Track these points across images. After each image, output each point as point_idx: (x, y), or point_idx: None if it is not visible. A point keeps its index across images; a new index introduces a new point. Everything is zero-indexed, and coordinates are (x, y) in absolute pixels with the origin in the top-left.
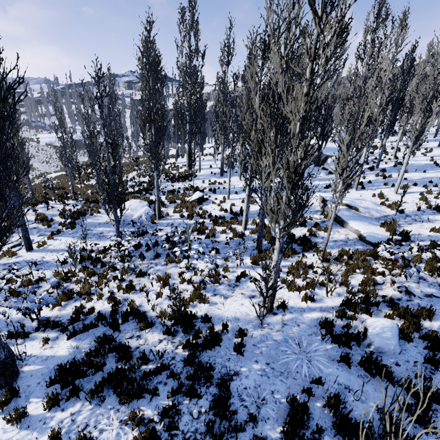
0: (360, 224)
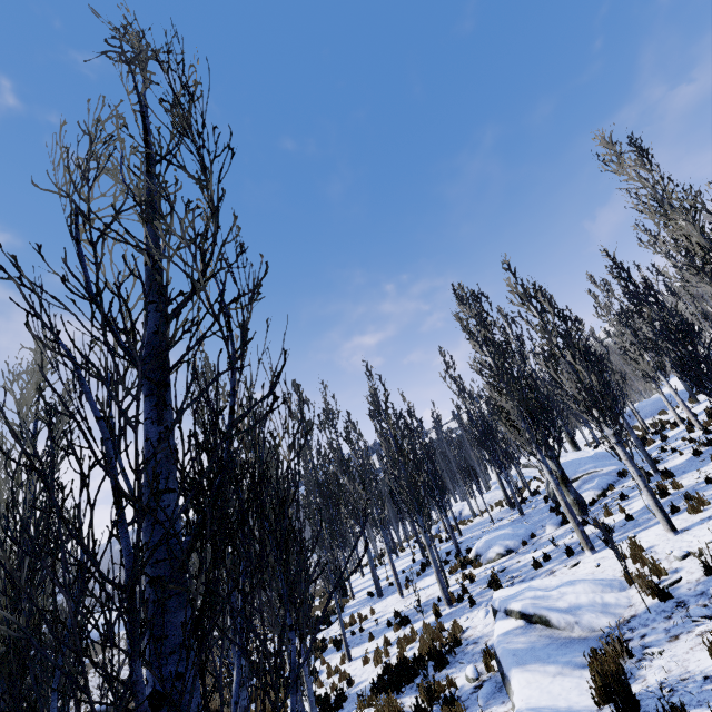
0: (533, 676)
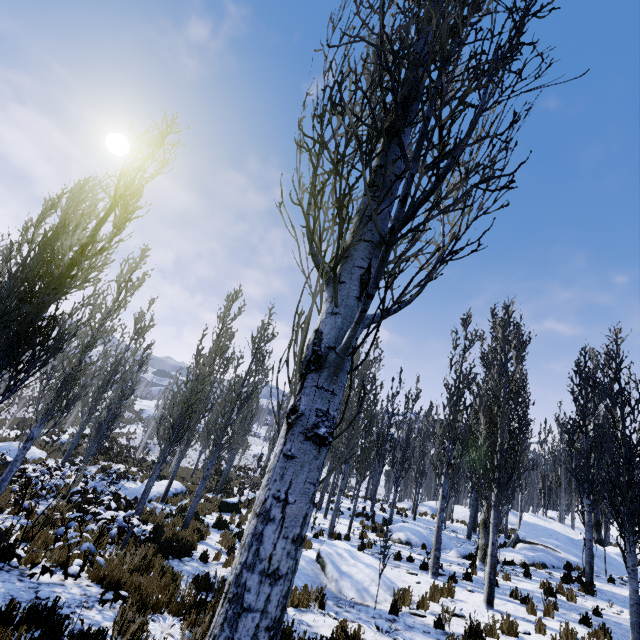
0: None
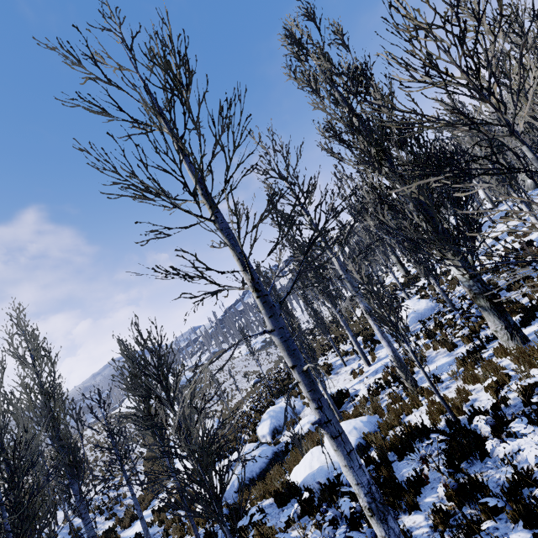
0: None
